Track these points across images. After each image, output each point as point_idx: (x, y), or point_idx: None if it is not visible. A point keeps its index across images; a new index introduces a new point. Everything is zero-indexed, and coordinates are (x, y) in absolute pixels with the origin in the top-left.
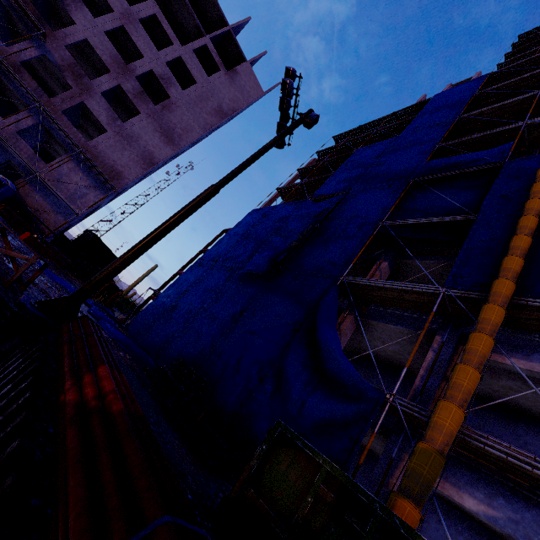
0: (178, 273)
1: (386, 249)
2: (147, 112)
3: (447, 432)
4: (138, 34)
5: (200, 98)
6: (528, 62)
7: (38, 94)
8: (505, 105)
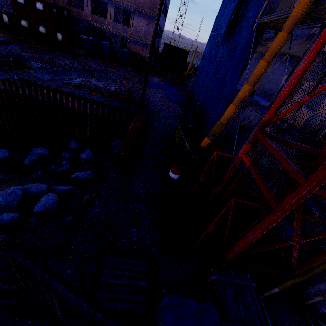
0: None
1: None
2: None
3: (225, 116)
4: None
5: None
6: None
7: None
8: None
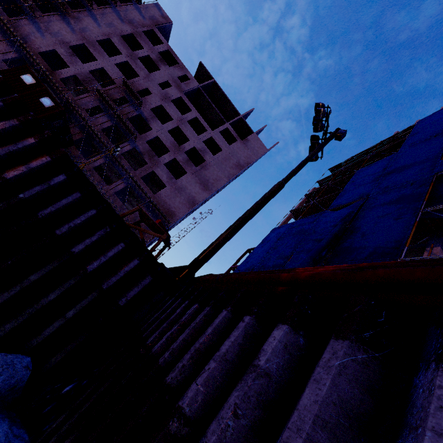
0: None
1: (430, 236)
2: (191, 172)
3: None
4: (186, 128)
5: (225, 159)
6: None
7: (129, 169)
8: None
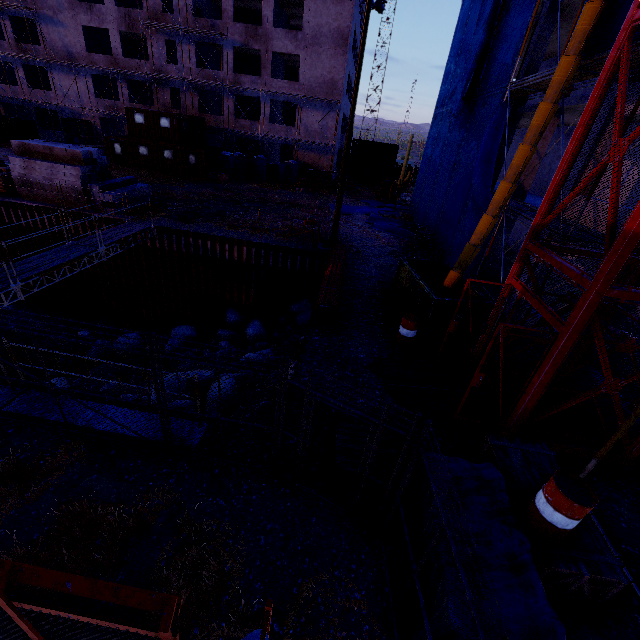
0: None
1: None
2: None
3: (478, 233)
4: None
5: None
6: None
7: (254, 82)
8: None
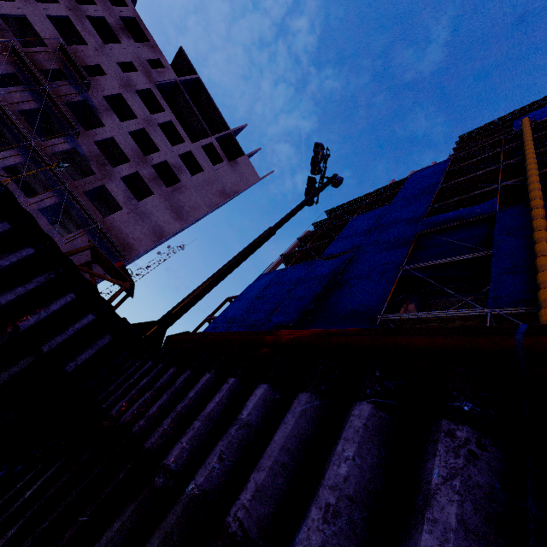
0: None
1: (408, 293)
2: (160, 193)
3: None
4: (156, 134)
5: (206, 182)
6: (480, 148)
7: (64, 178)
8: (476, 176)
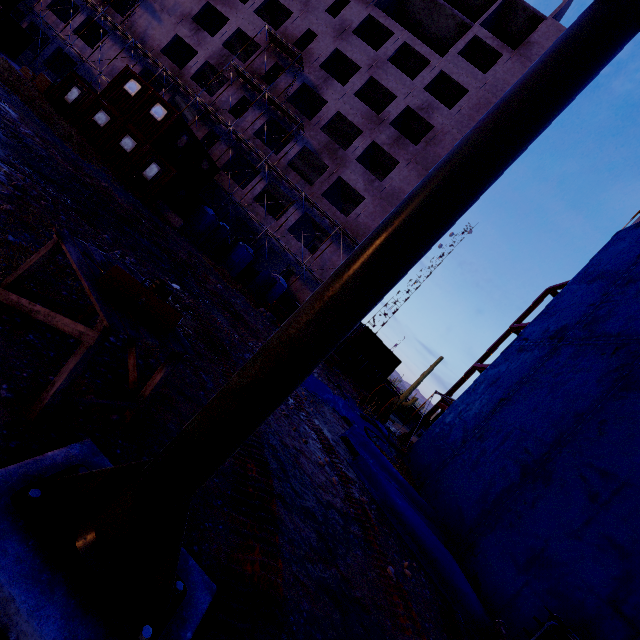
0: (475, 368)
1: None
2: (406, 158)
3: None
4: (388, 75)
5: (476, 108)
6: None
7: (301, 186)
8: None
